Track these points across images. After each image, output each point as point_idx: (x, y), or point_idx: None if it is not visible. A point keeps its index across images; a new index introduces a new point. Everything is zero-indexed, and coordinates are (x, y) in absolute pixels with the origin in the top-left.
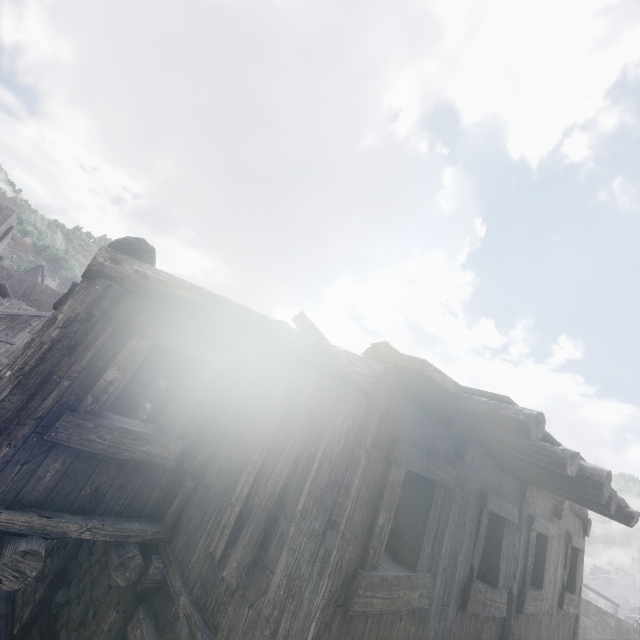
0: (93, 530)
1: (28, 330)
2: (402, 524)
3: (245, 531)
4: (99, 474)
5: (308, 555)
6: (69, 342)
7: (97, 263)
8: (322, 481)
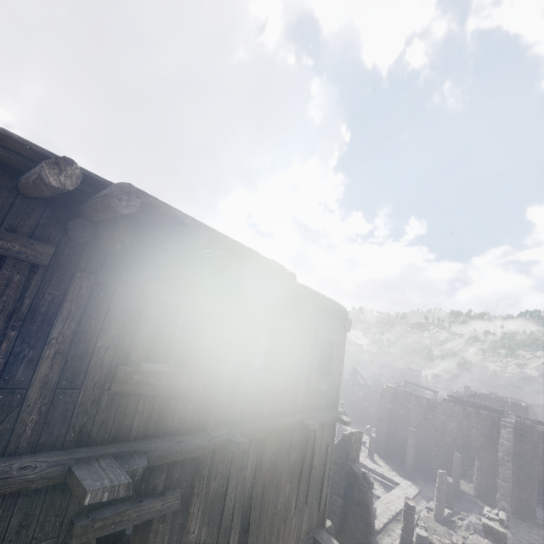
0: None
1: None
2: None
3: None
4: None
5: None
6: None
7: None
8: None
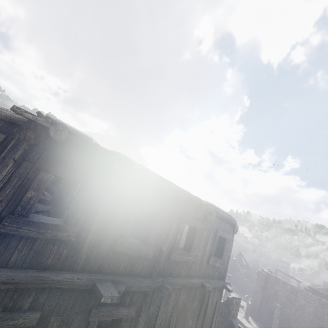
0: None
1: None
2: (71, 207)
3: None
4: None
5: None
6: None
7: None
8: None
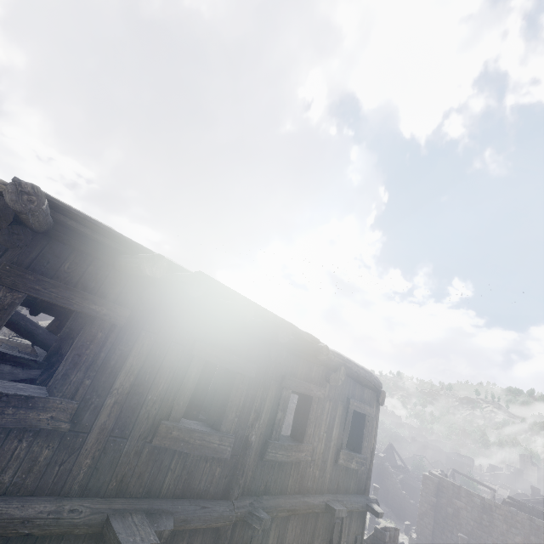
0: None
1: None
2: (65, 361)
3: None
4: None
5: None
6: None
7: None
8: None
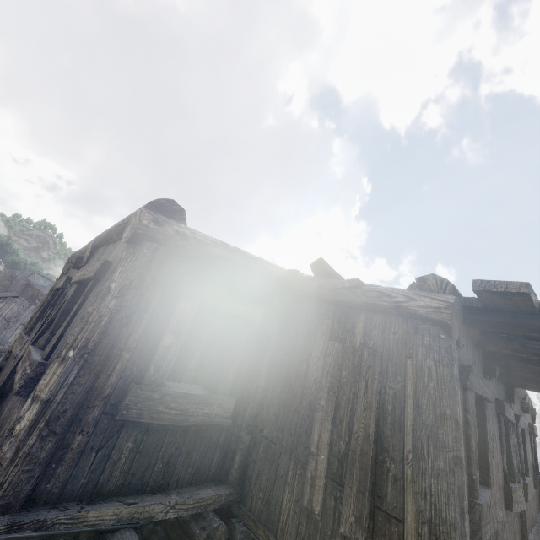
0: (176, 507)
1: None
2: None
3: (349, 481)
4: (168, 445)
5: (444, 497)
6: (126, 311)
7: (143, 226)
8: (428, 417)
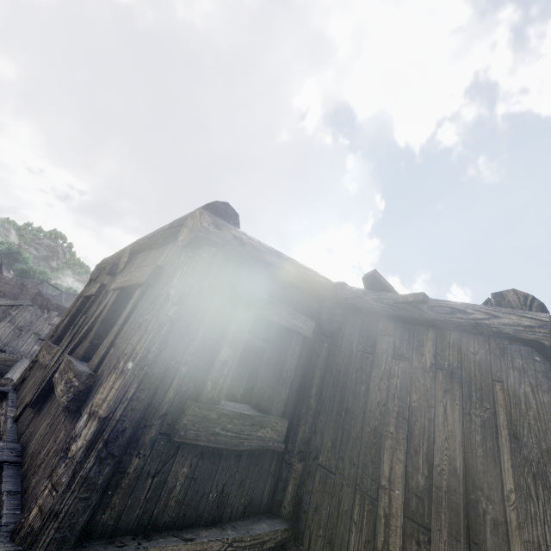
0: (233, 544)
1: (8, 319)
2: None
3: (436, 522)
4: (222, 472)
5: None
6: (186, 320)
7: (203, 228)
8: (532, 452)
